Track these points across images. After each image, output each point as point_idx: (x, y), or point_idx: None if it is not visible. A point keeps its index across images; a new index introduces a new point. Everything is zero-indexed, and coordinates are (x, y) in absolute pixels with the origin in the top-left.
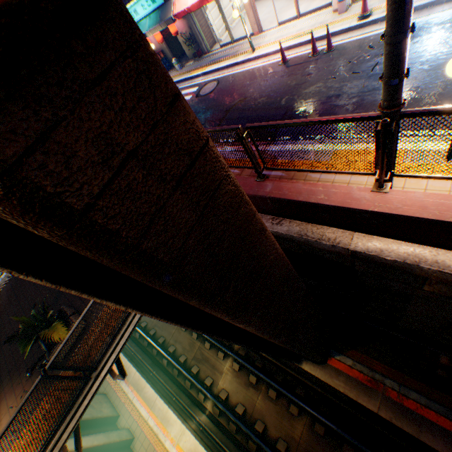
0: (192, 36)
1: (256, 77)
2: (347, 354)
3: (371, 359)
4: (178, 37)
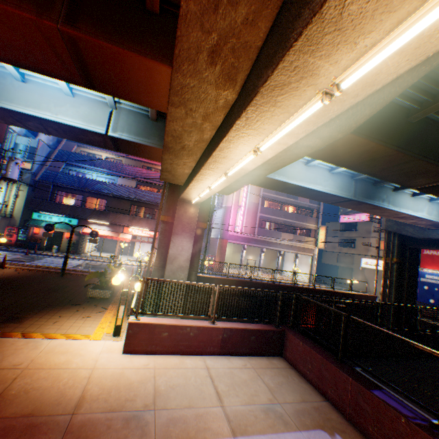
0: (77, 243)
1: (128, 267)
2: None
3: None
4: (64, 239)
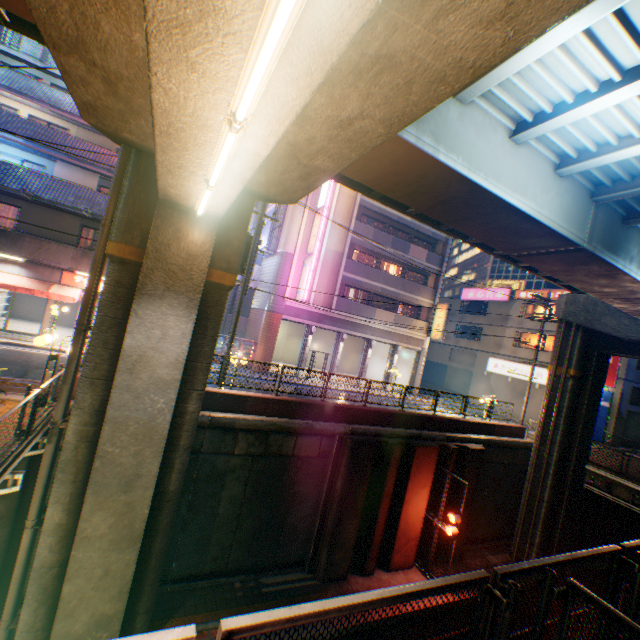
0: None
1: (63, 359)
2: (169, 624)
3: (192, 614)
4: None
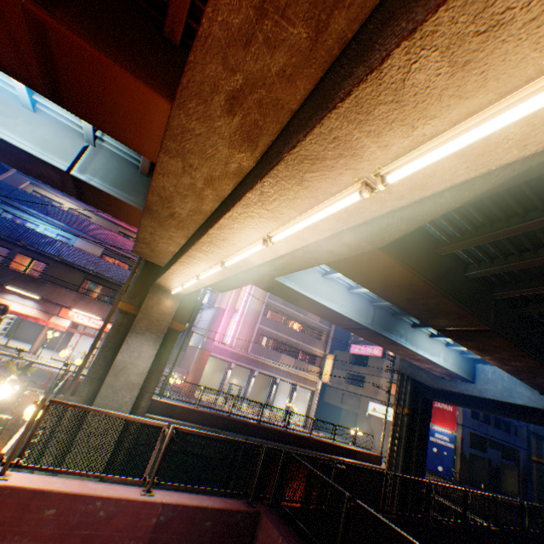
0: None
1: (47, 370)
2: None
3: None
4: None
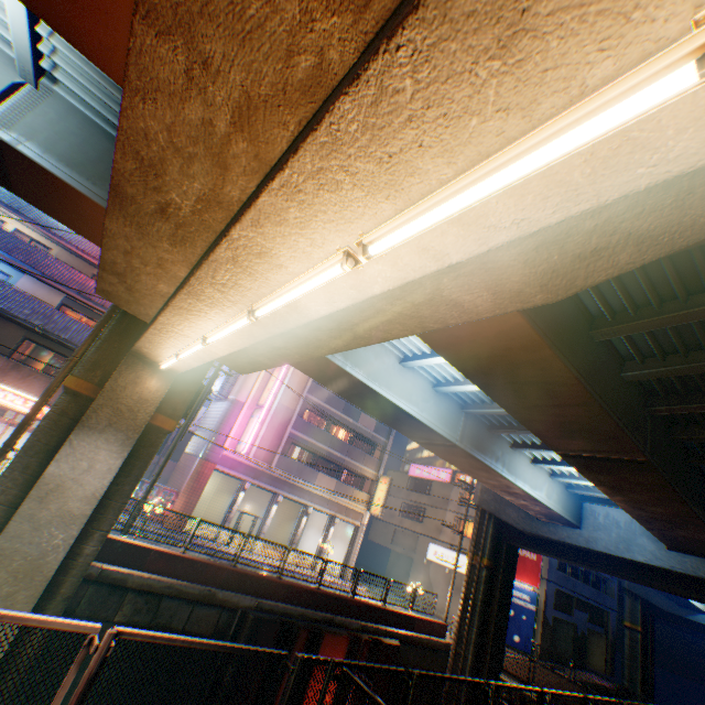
0: None
1: None
2: None
3: None
4: None
